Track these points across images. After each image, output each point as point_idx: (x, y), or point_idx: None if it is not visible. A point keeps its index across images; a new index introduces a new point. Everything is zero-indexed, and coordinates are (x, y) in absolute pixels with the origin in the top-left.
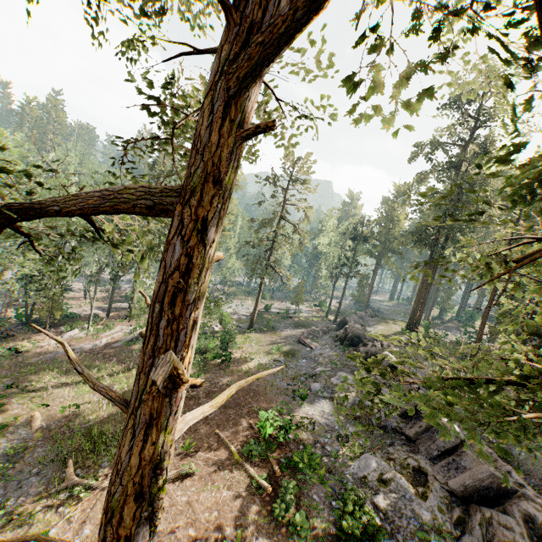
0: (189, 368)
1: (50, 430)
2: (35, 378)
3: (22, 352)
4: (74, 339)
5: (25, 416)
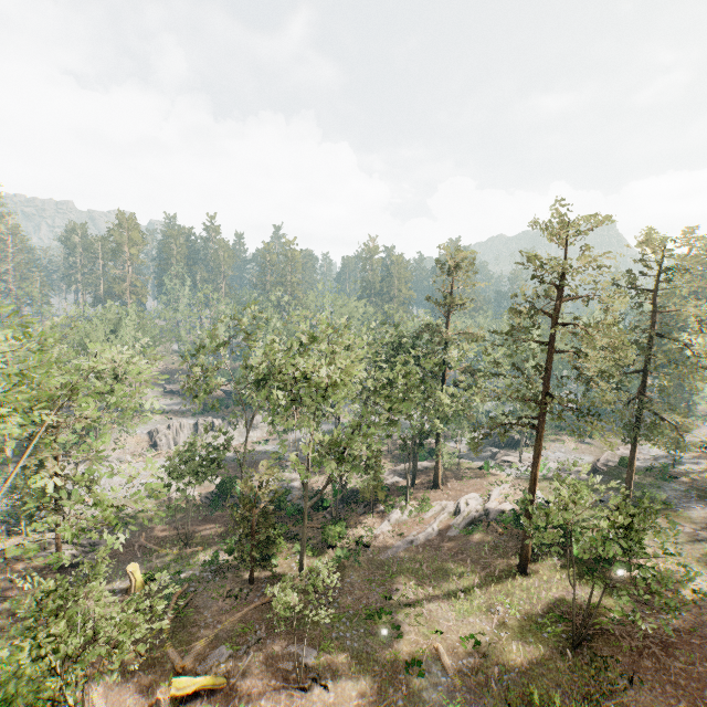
0: None
1: (465, 674)
2: (399, 585)
3: (369, 546)
4: (401, 523)
5: (425, 645)
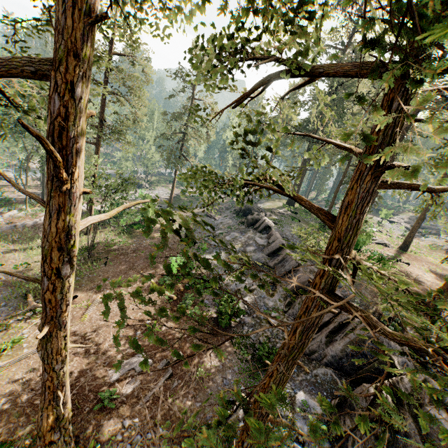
0: (78, 180)
1: (9, 280)
2: None
3: None
4: (15, 218)
5: None
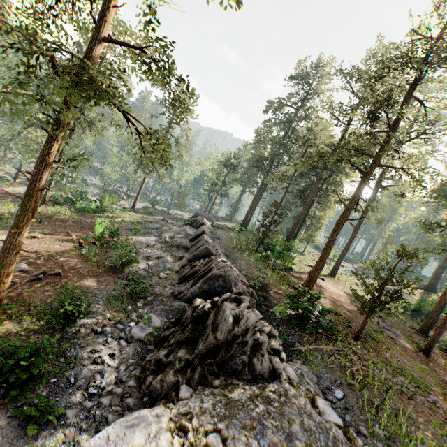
0: None
1: None
2: None
3: None
4: None
5: None
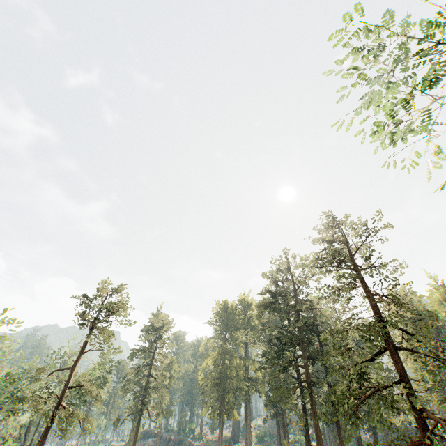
0: None
1: None
2: None
3: None
4: None
5: None
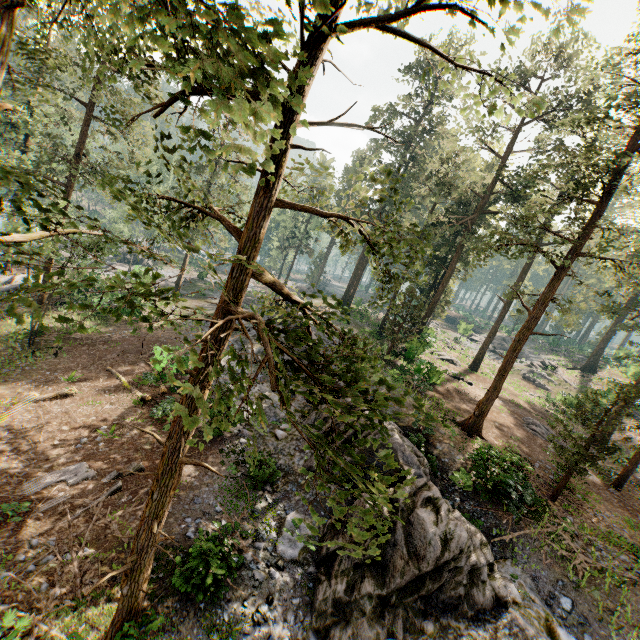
0: None
1: None
2: None
3: None
4: None
5: None
